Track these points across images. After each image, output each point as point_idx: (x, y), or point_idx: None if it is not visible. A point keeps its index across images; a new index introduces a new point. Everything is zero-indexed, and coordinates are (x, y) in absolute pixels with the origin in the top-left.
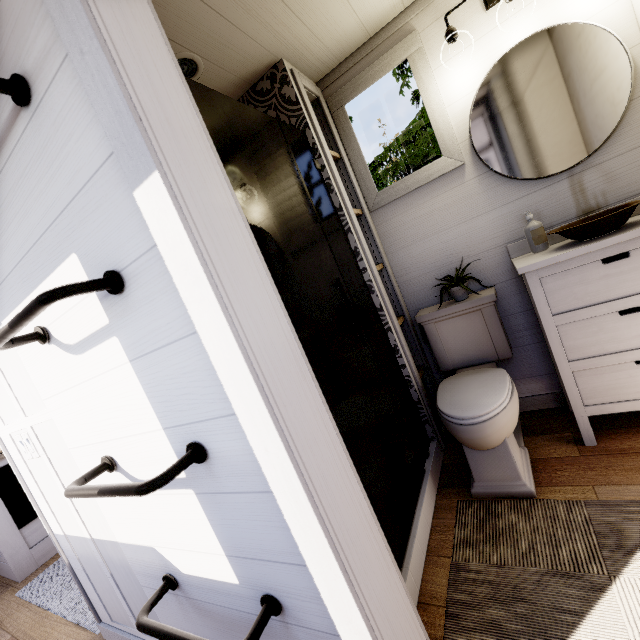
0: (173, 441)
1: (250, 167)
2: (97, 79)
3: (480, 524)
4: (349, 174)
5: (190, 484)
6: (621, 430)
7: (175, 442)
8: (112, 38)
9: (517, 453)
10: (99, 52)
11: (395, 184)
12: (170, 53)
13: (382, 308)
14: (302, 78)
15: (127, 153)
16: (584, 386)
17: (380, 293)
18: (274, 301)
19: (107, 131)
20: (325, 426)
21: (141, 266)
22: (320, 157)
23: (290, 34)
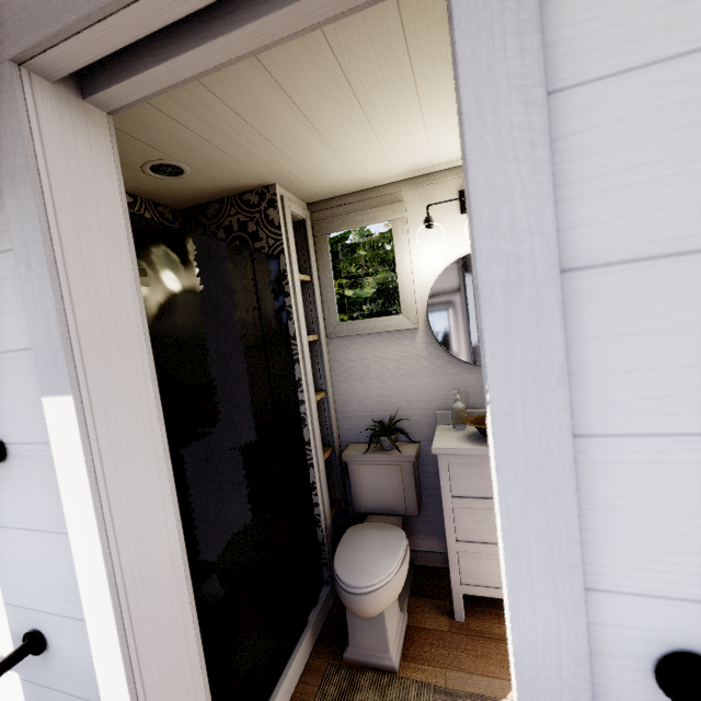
0: (12, 619)
1: (201, 309)
2: (37, 294)
3: (339, 697)
4: (316, 299)
5: (18, 667)
6: (487, 609)
7: (14, 621)
8: (66, 260)
9: (394, 621)
10: (46, 278)
11: (356, 322)
12: (131, 253)
13: (310, 443)
14: (292, 203)
15: (47, 365)
16: (464, 566)
17: (312, 427)
18: (167, 501)
19: (33, 337)
20: (185, 631)
21: (31, 451)
22: (288, 284)
23: (287, 172)
